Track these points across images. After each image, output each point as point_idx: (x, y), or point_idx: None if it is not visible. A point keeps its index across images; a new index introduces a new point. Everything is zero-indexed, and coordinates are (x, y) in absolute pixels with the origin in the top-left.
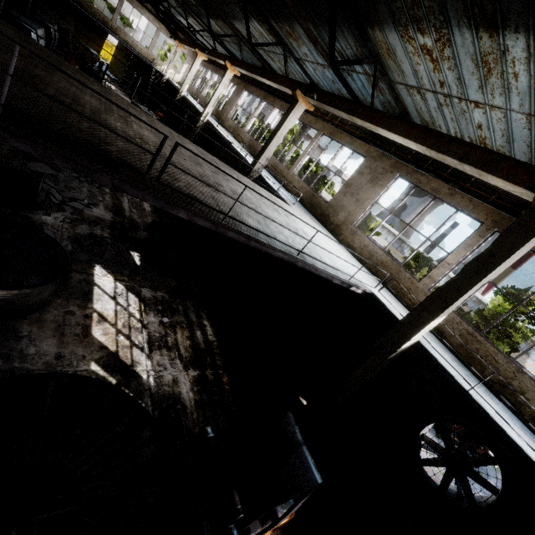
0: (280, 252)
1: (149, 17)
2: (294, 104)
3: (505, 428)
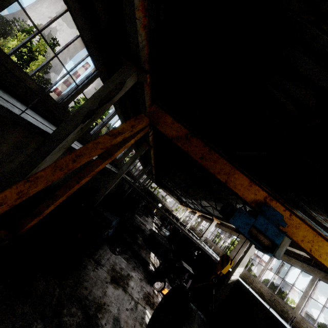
0: (194, 240)
1: (173, 199)
2: (213, 221)
3: (257, 297)
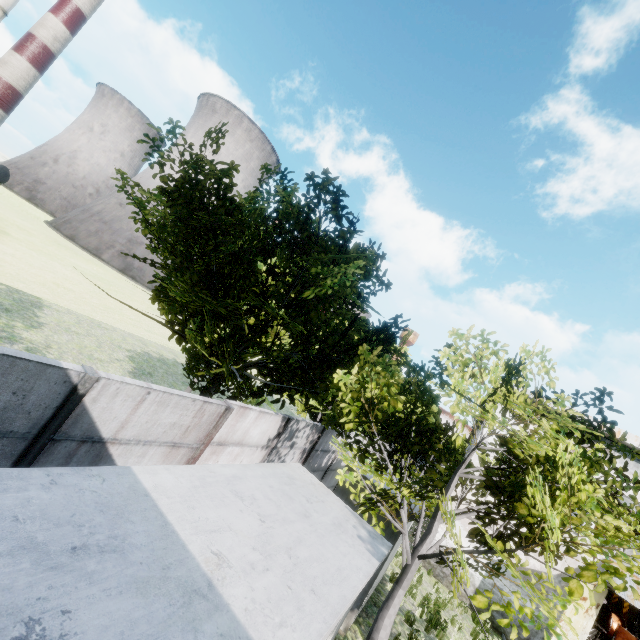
0: None
1: None
2: None
3: None
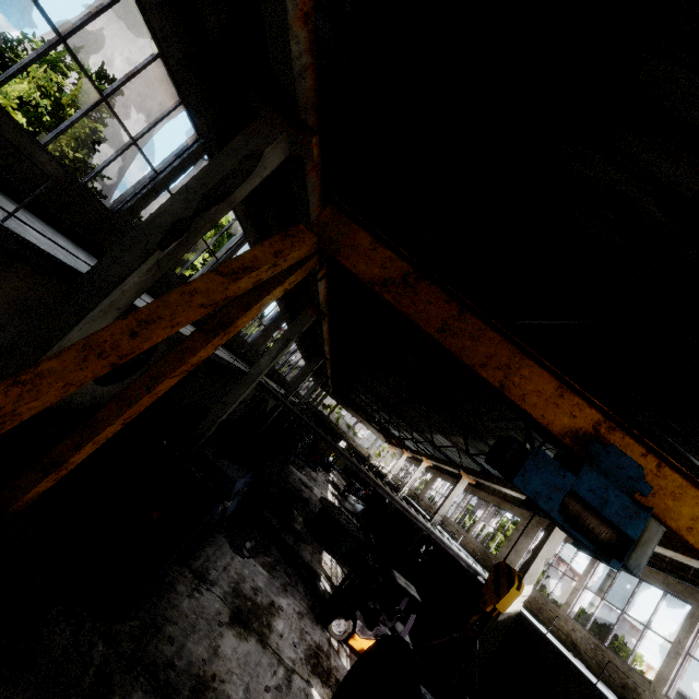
0: (420, 522)
1: (372, 431)
2: (460, 479)
3: (566, 654)
